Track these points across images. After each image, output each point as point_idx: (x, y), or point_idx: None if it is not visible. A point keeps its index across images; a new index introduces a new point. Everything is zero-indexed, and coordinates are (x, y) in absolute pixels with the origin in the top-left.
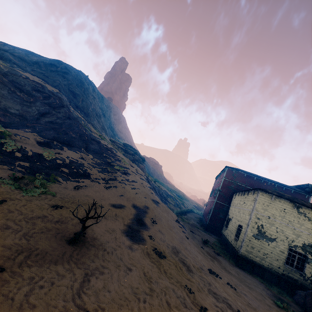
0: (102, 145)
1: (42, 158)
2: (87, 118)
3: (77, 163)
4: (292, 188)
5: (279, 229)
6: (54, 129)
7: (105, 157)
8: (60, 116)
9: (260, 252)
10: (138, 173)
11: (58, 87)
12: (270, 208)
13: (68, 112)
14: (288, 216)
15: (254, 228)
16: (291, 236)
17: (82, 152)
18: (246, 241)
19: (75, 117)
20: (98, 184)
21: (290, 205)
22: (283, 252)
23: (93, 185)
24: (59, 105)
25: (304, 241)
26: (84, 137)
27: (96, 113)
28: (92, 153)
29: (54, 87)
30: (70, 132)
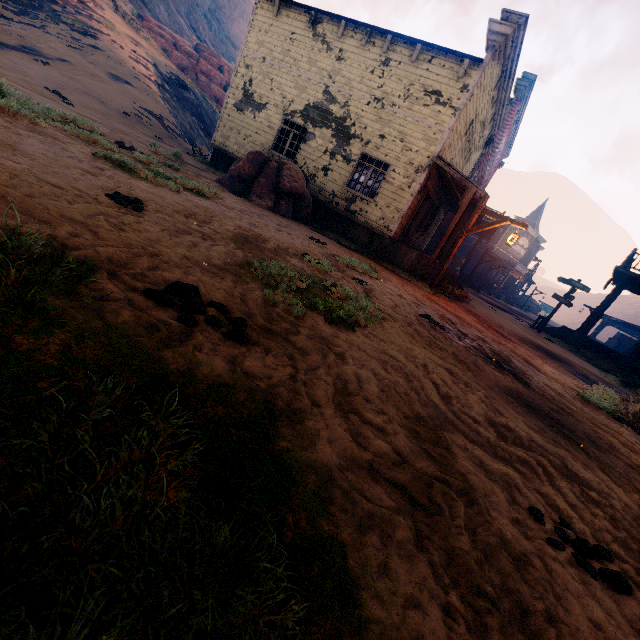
0: None
1: None
2: None
3: None
4: None
5: (276, 82)
6: None
7: (49, 1)
8: None
9: (241, 135)
10: (137, 54)
11: None
12: (269, 39)
13: None
14: (296, 49)
15: (239, 90)
16: (292, 93)
17: None
18: (225, 118)
19: None
20: None
21: (304, 23)
22: (273, 128)
23: None
24: None
25: (309, 100)
26: None
27: None
28: None
29: None
30: None
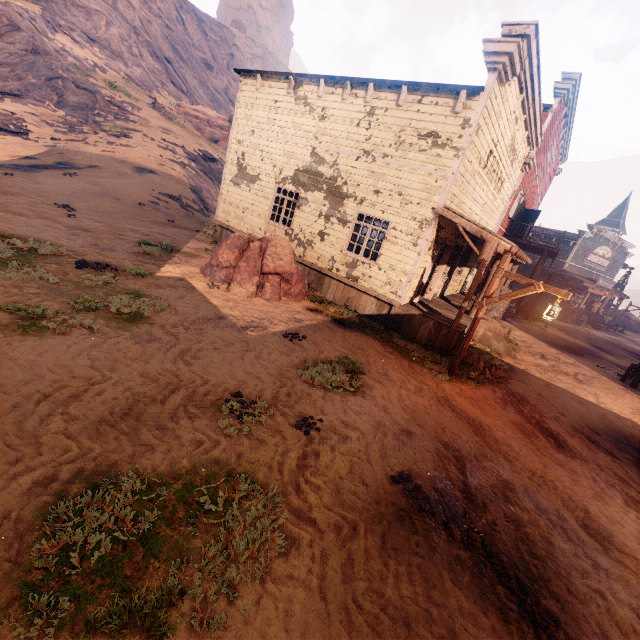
0: (101, 97)
1: None
2: (116, 61)
3: (9, 117)
4: None
5: (266, 152)
6: (0, 74)
7: (94, 115)
8: (16, 51)
9: (239, 208)
10: (166, 142)
11: (45, 0)
12: (255, 112)
13: (32, 42)
14: (281, 116)
15: (233, 165)
16: (281, 160)
17: (43, 107)
18: (224, 194)
19: (53, 51)
20: (33, 142)
21: (285, 89)
22: (267, 198)
23: (20, 142)
24: (9, 27)
25: (298, 164)
26: (54, 82)
27: (155, 53)
28: (69, 109)
29: (38, 3)
30: (29, 76)
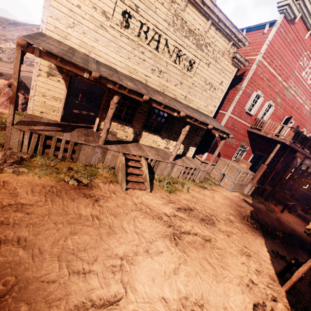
0: None
1: (27, 59)
2: None
3: None
4: (243, 28)
5: None
6: None
7: None
8: None
9: None
10: None
11: None
12: None
13: None
14: None
15: None
16: None
17: None
18: None
19: None
20: None
21: None
22: None
23: None
24: None
25: None
26: None
27: None
28: None
29: None
30: None
